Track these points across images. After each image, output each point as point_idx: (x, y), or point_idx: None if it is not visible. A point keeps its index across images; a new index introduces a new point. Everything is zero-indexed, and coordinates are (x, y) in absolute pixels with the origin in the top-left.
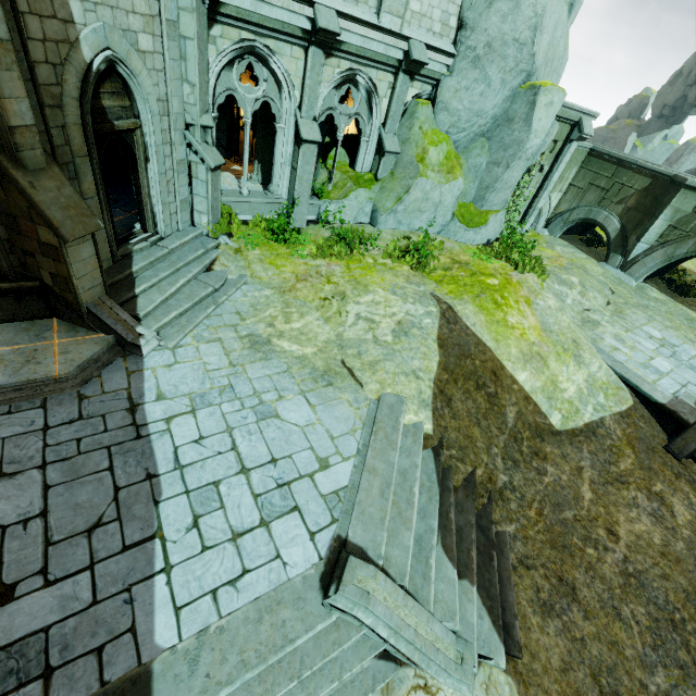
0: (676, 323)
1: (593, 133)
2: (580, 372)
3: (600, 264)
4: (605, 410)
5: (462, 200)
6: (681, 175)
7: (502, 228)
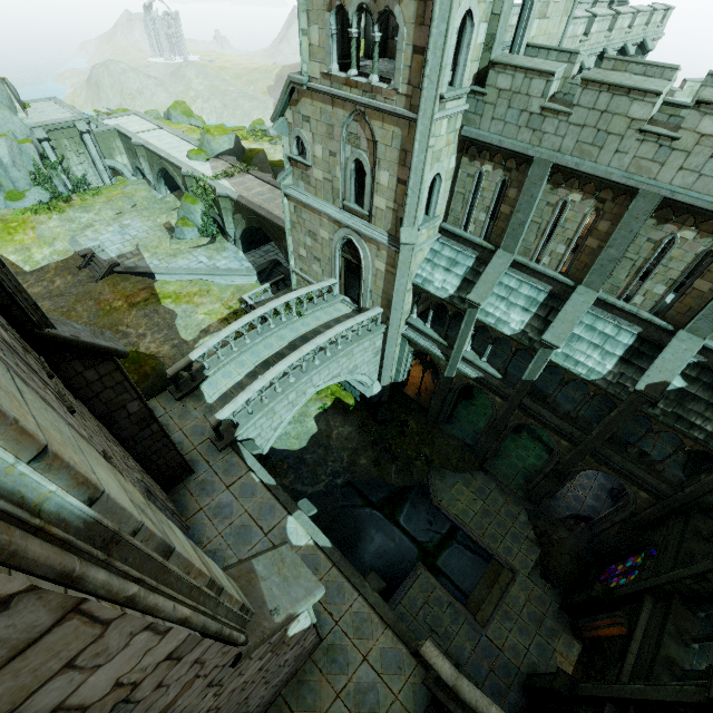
0: (155, 213)
1: (88, 128)
2: (49, 250)
3: (151, 190)
4: (54, 261)
5: (10, 190)
6: (132, 139)
7: (50, 194)
